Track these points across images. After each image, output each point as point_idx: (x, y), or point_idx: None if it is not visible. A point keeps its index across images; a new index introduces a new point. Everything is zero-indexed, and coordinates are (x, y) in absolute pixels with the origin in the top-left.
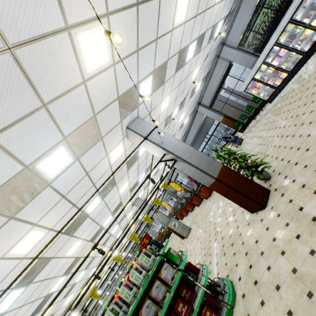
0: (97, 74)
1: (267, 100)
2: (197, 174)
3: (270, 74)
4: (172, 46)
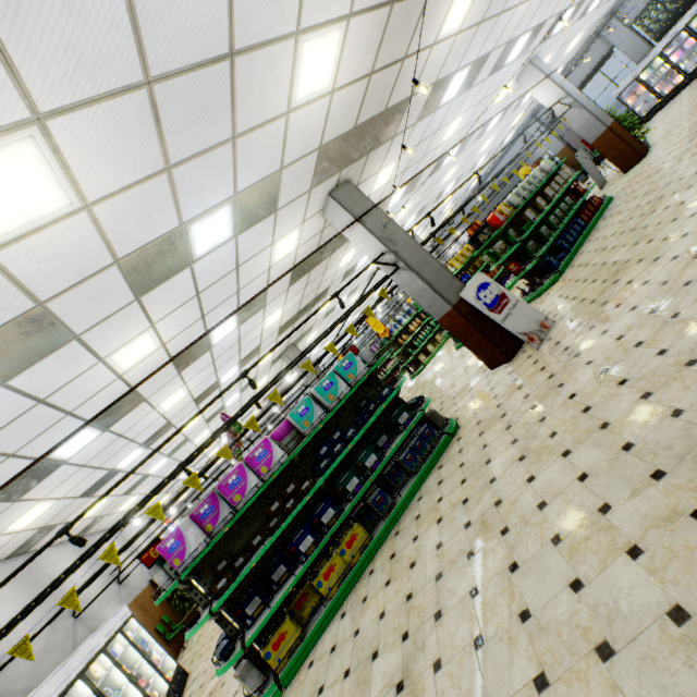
0: None
1: (643, 119)
2: (588, 125)
3: (661, 75)
4: None
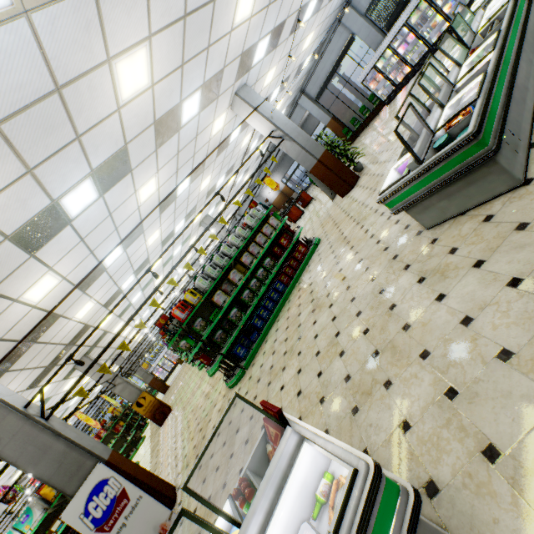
0: (239, 26)
1: (385, 102)
2: (302, 156)
3: (393, 65)
4: (294, 2)
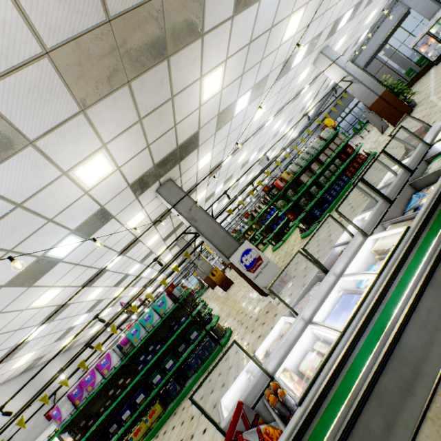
0: None
1: (434, 62)
2: (365, 94)
3: None
4: None
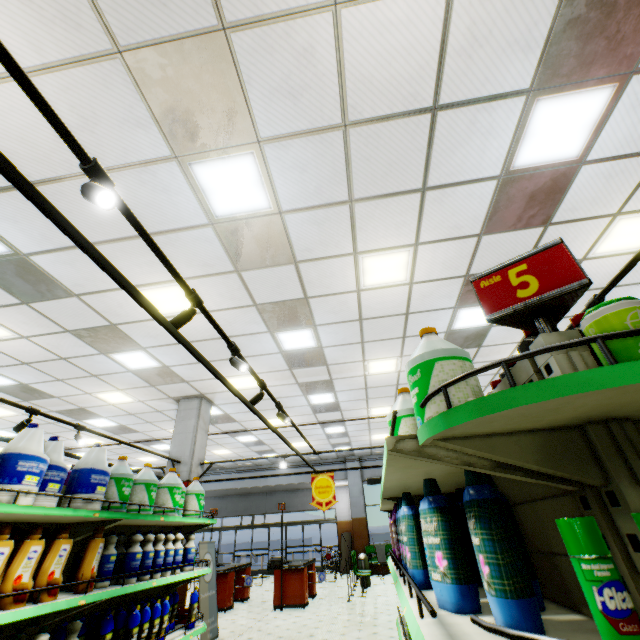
0: None
1: None
2: None
3: None
4: None
